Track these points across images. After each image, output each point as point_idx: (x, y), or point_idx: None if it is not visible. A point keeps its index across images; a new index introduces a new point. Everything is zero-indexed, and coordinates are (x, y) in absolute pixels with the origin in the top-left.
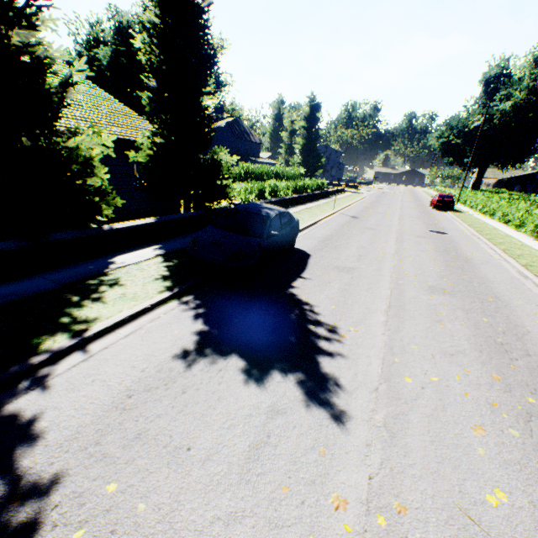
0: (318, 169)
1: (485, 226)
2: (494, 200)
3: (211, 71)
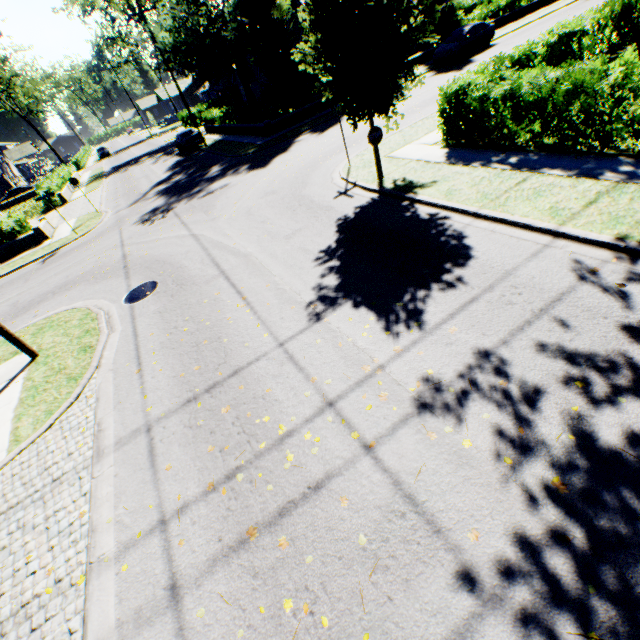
0: None
1: None
2: None
3: None
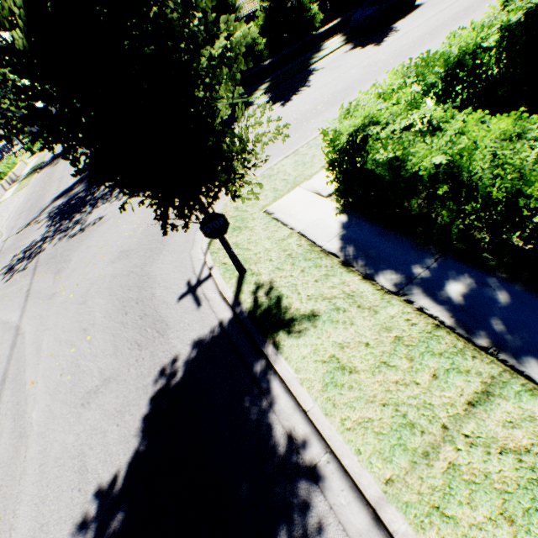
0: None
1: None
2: None
3: None
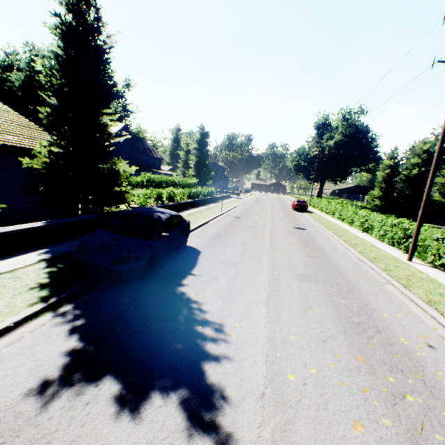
0: (209, 180)
1: (330, 223)
2: (333, 204)
3: (111, 97)
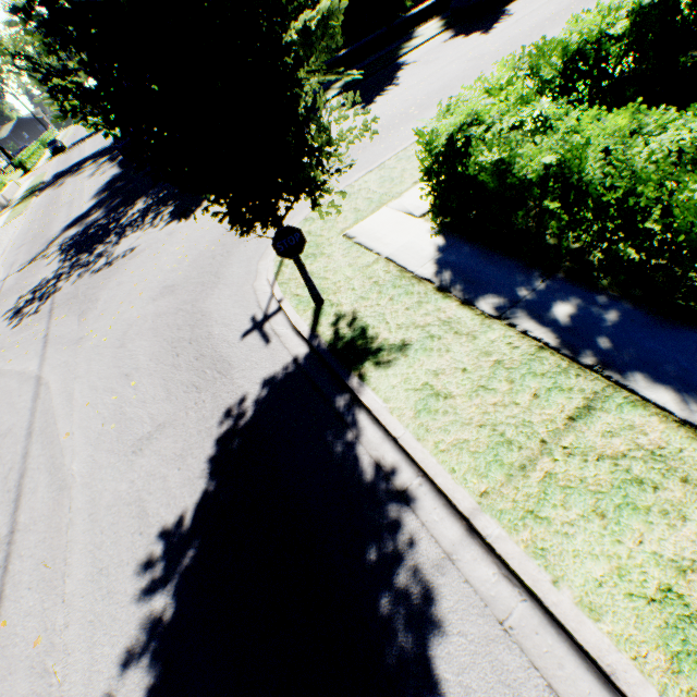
0: None
1: None
2: None
3: None
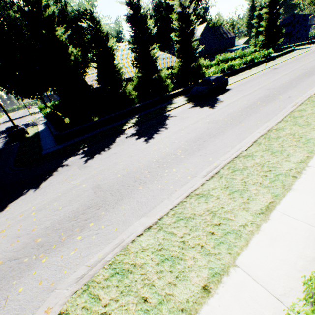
0: (278, 39)
1: None
2: None
3: (194, 33)
